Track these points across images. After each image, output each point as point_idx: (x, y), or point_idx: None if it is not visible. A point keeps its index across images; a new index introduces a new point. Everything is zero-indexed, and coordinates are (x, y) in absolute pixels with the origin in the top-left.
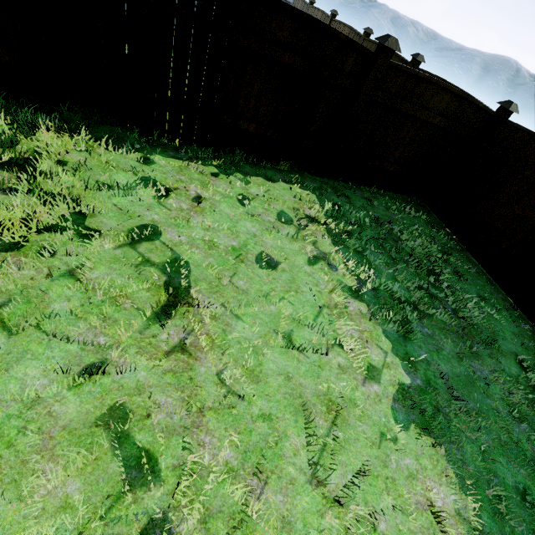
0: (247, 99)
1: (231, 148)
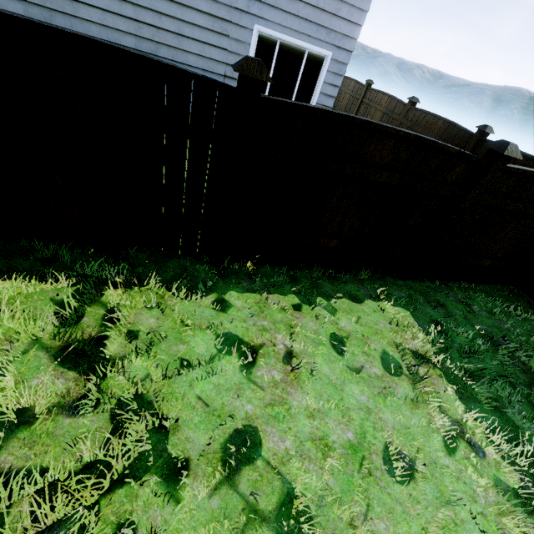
0: (332, 218)
1: (307, 263)
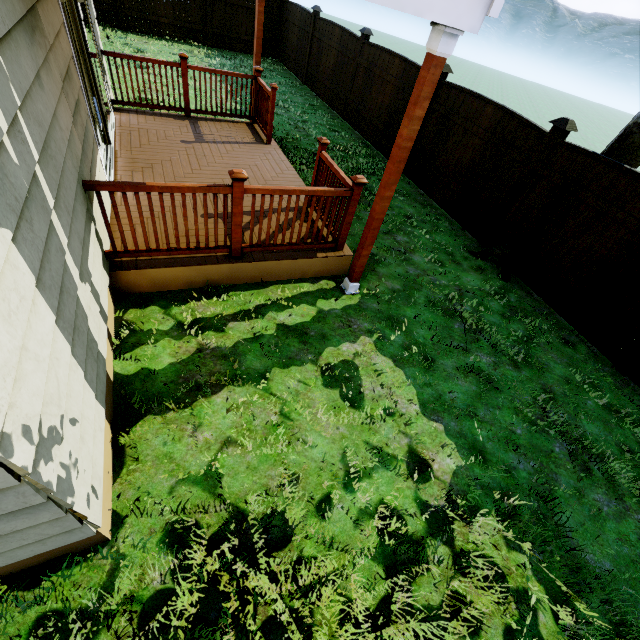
0: (160, 7)
1: (162, 34)
